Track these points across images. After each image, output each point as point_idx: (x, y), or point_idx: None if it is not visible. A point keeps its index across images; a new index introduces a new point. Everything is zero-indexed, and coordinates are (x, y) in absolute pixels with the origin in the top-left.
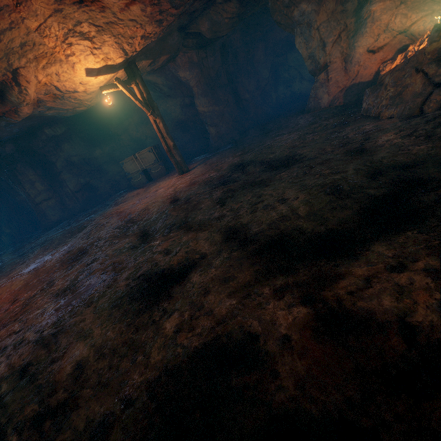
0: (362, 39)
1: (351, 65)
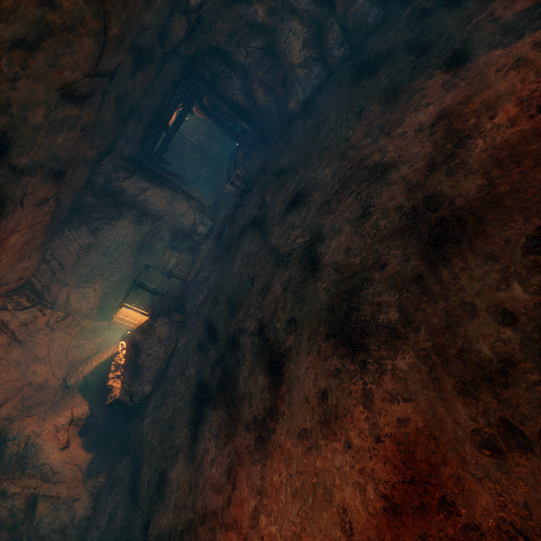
0: (44, 450)
1: (60, 472)
